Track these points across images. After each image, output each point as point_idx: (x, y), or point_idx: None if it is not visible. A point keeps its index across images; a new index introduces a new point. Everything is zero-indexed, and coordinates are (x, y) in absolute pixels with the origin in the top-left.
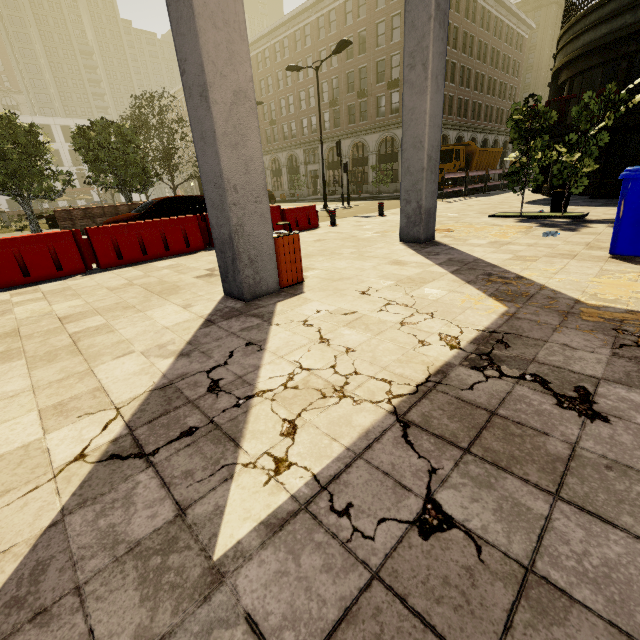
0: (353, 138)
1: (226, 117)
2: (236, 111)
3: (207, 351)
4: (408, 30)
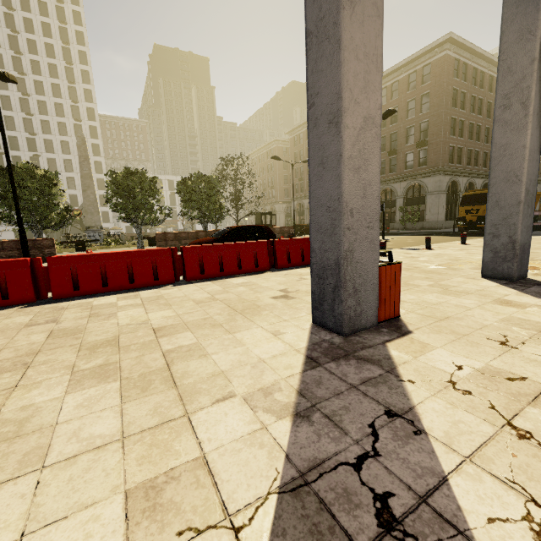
0: (382, 185)
1: (353, 141)
2: (363, 136)
3: (333, 415)
4: (502, 76)
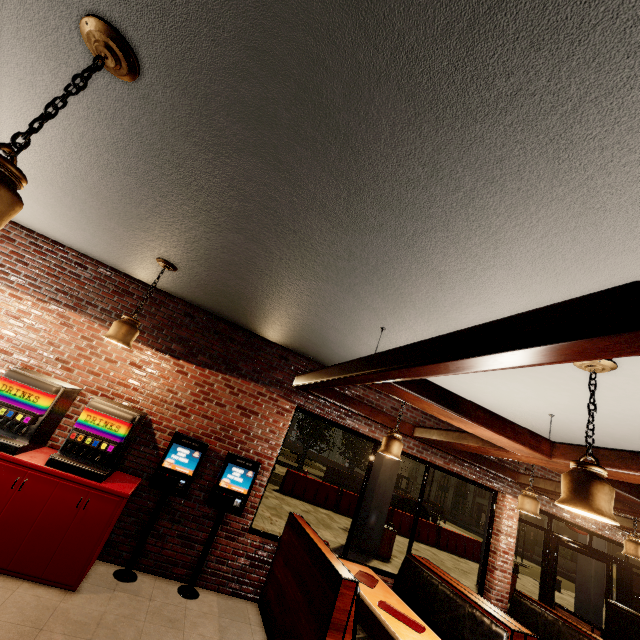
0: None
1: None
2: None
3: None
4: None
